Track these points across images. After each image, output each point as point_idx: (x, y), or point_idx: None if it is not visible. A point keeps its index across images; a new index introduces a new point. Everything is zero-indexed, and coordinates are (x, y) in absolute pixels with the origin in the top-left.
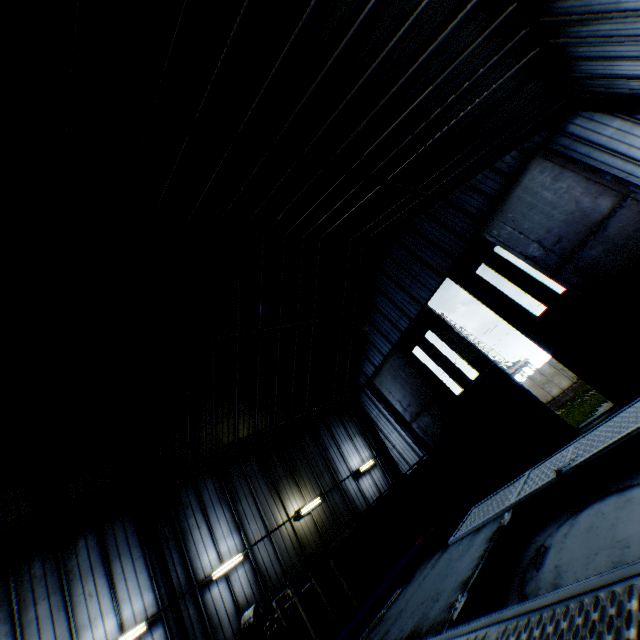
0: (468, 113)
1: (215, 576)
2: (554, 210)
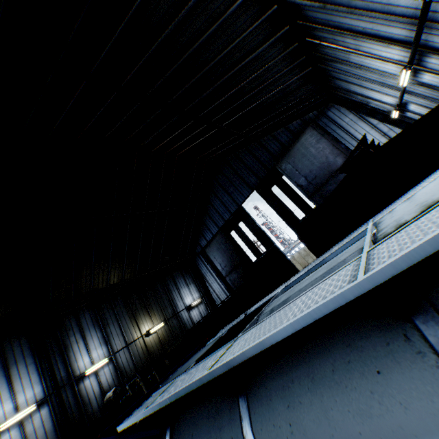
0: (273, 95)
1: (88, 373)
2: (315, 160)
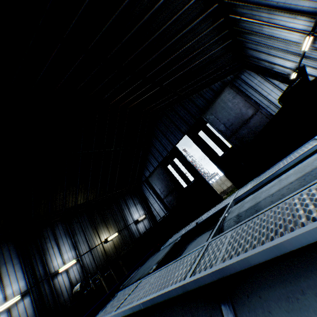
0: (201, 61)
1: (60, 271)
2: (232, 111)
